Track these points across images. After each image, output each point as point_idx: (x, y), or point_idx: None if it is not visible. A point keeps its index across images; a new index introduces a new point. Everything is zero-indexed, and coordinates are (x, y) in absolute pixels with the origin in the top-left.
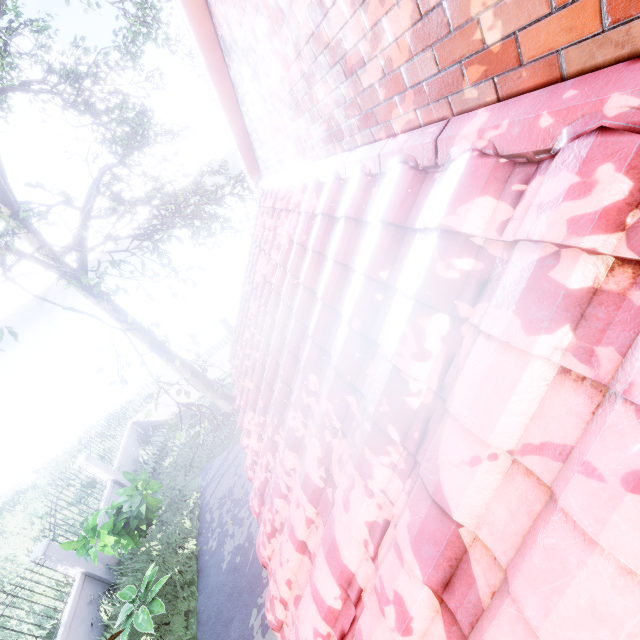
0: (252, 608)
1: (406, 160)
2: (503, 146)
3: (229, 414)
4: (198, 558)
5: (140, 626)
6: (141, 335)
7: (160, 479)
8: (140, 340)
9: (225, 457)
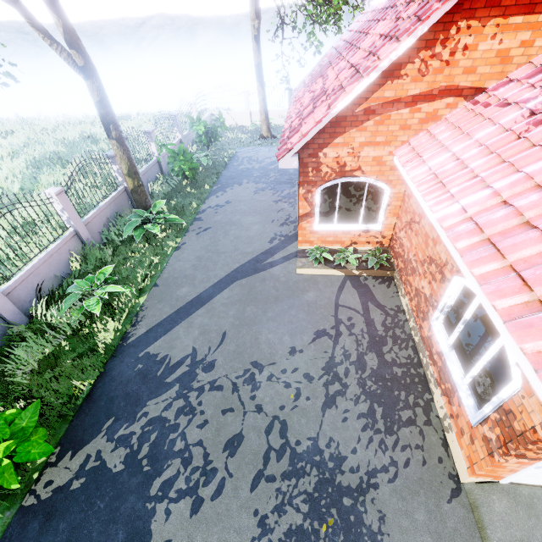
0: (245, 179)
1: None
2: None
3: (263, 137)
4: (227, 165)
5: (202, 161)
6: (258, 55)
7: (215, 143)
8: (255, 58)
9: (253, 148)
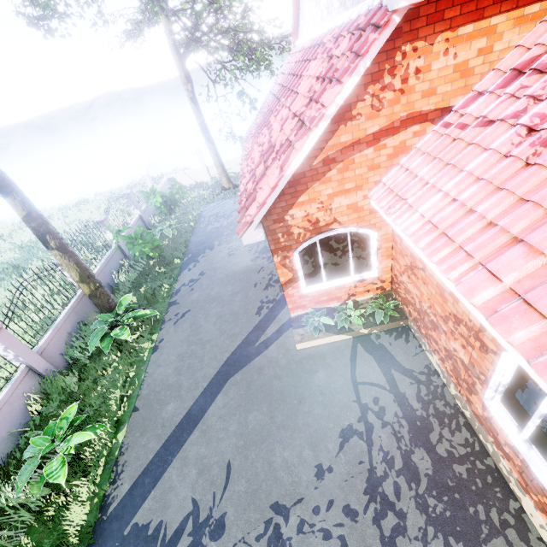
0: (216, 240)
1: (328, 28)
2: (336, 24)
3: (226, 189)
4: (194, 229)
5: (166, 233)
6: (199, 115)
7: (178, 207)
8: (197, 118)
9: (218, 203)
